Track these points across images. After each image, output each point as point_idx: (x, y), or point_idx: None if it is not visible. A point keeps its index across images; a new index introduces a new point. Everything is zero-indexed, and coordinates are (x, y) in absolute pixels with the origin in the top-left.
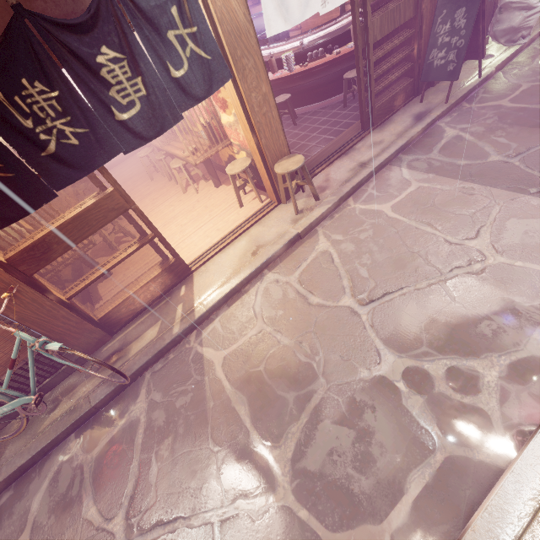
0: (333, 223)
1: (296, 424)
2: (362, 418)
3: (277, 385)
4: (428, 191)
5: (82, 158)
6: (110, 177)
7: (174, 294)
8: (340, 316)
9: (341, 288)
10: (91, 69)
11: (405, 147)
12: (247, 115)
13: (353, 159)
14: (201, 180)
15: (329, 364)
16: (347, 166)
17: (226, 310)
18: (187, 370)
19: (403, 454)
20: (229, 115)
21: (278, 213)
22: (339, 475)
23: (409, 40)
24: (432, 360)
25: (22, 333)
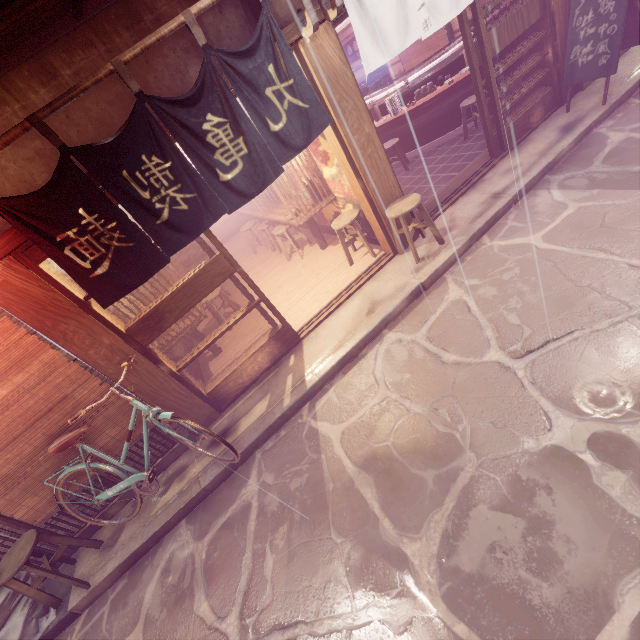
0: (465, 267)
1: (439, 510)
2: (533, 503)
3: (409, 461)
4: (593, 210)
5: (191, 222)
6: (216, 241)
7: (282, 364)
8: (486, 374)
9: (483, 340)
10: (198, 137)
11: (552, 166)
12: (350, 160)
13: (484, 192)
14: (305, 246)
15: (477, 434)
16: (476, 201)
17: (341, 379)
18: (301, 448)
19: (605, 553)
20: (331, 167)
21: (394, 264)
22: (508, 579)
23: (540, 45)
24: (633, 422)
25: (138, 402)
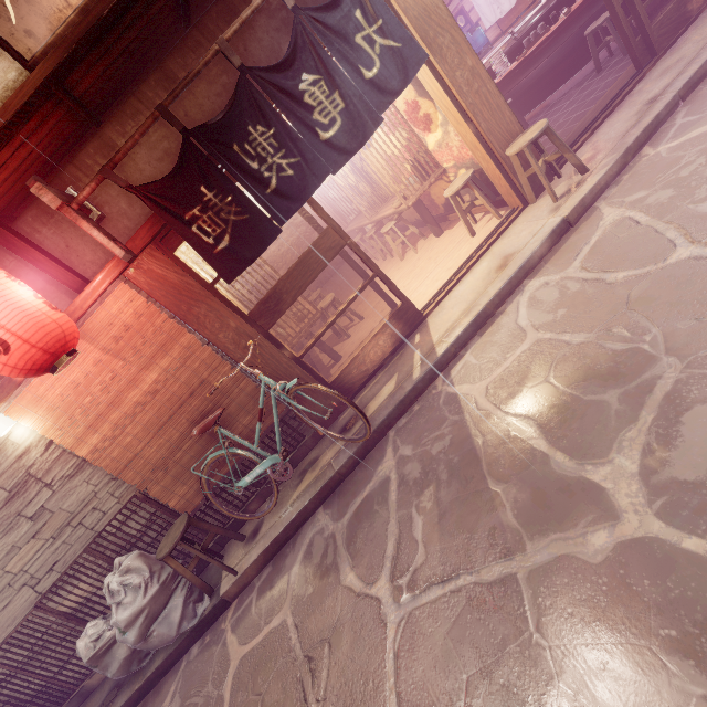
0: (622, 186)
1: (633, 427)
2: None
3: (580, 390)
4: None
5: (297, 188)
6: (324, 213)
7: (407, 345)
8: (676, 275)
9: (664, 243)
10: (296, 100)
11: None
12: (455, 102)
13: (634, 105)
14: (418, 242)
15: (675, 337)
16: (624, 117)
17: (478, 341)
18: (439, 415)
19: None
20: (435, 131)
21: (526, 215)
22: None
23: None
24: None
25: (265, 377)
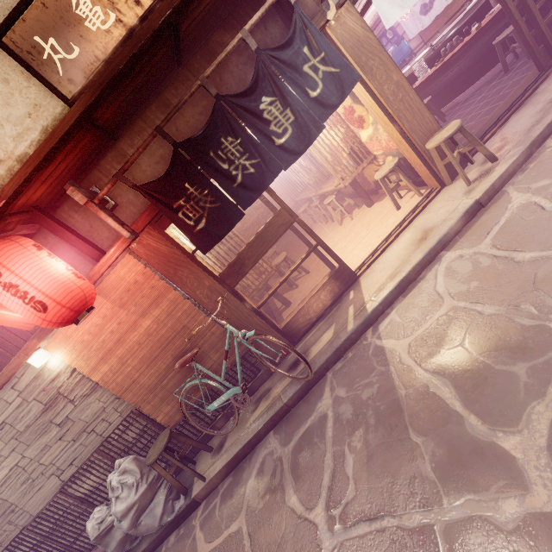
0: (528, 174)
1: (541, 401)
2: None
3: (491, 359)
4: None
5: (257, 181)
6: (278, 198)
7: (343, 300)
8: None
9: None
10: (257, 116)
11: None
12: (383, 108)
13: (538, 103)
14: (353, 210)
15: None
16: (529, 113)
17: (402, 301)
18: (368, 364)
19: None
20: (367, 128)
21: (443, 195)
22: None
23: None
24: None
25: (230, 326)
